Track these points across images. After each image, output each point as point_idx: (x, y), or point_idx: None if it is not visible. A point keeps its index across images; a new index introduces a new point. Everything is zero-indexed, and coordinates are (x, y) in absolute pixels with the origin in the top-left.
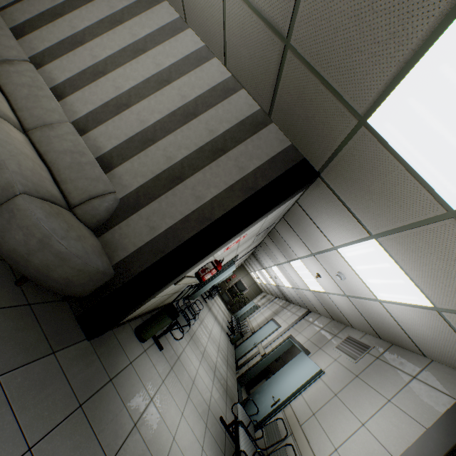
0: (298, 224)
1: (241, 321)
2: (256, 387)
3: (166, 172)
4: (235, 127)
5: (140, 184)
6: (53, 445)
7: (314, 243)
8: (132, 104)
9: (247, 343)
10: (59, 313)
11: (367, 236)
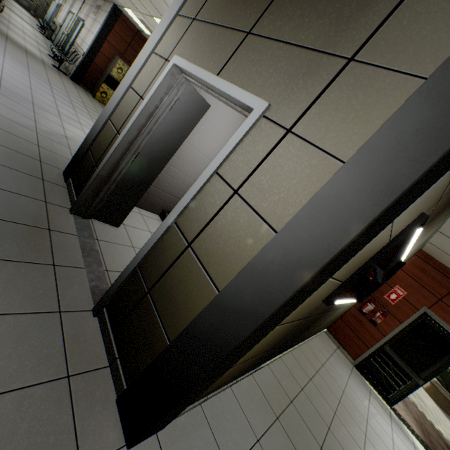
0: None
1: (51, 24)
2: None
3: None
4: None
5: None
6: None
7: None
8: None
9: (59, 35)
10: None
11: None
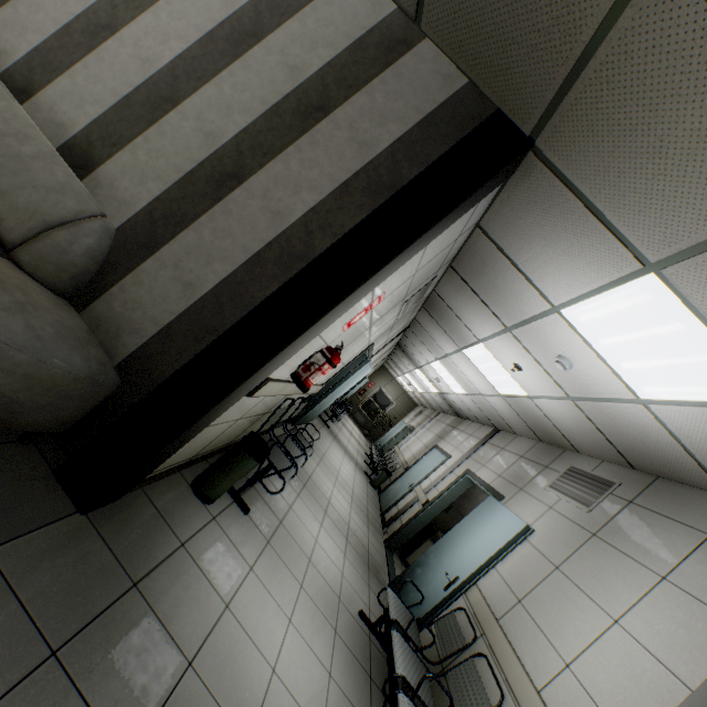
0: (479, 273)
1: (387, 452)
2: (417, 553)
3: (206, 165)
4: (345, 55)
5: (155, 195)
6: None
7: (512, 306)
8: (120, 24)
9: (398, 485)
10: (9, 466)
11: (636, 269)
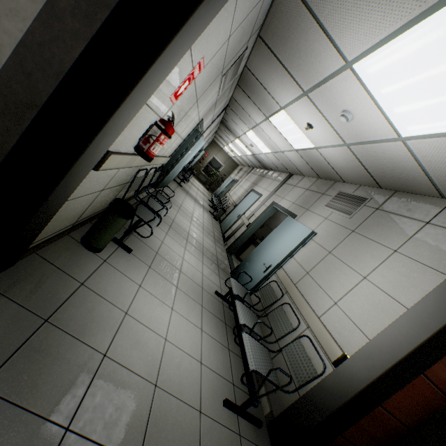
0: (285, 38)
1: (222, 198)
2: (245, 253)
3: None
4: None
5: None
6: None
7: (310, 70)
8: None
9: (231, 216)
10: None
11: None
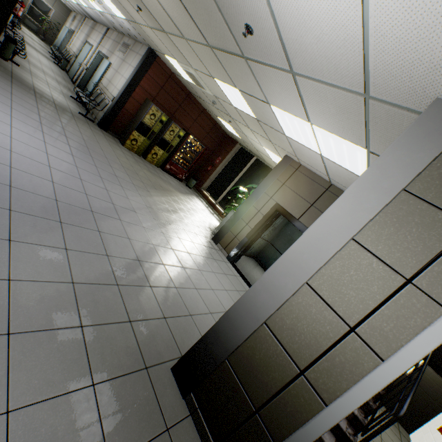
0: None
1: (63, 51)
2: None
3: None
4: None
5: None
6: (16, 84)
7: None
8: None
9: (75, 66)
10: None
11: None
